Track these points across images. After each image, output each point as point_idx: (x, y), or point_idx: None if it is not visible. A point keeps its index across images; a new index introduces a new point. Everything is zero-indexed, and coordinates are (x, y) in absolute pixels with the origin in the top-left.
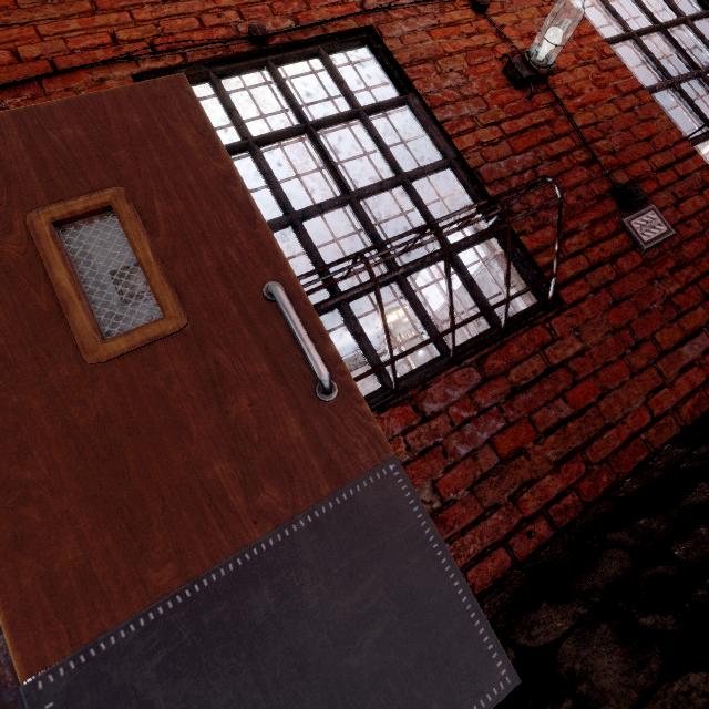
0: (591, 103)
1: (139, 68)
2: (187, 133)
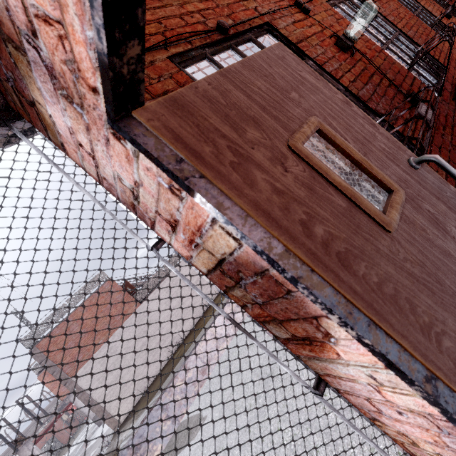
0: (372, 57)
1: (167, 52)
2: (311, 78)
